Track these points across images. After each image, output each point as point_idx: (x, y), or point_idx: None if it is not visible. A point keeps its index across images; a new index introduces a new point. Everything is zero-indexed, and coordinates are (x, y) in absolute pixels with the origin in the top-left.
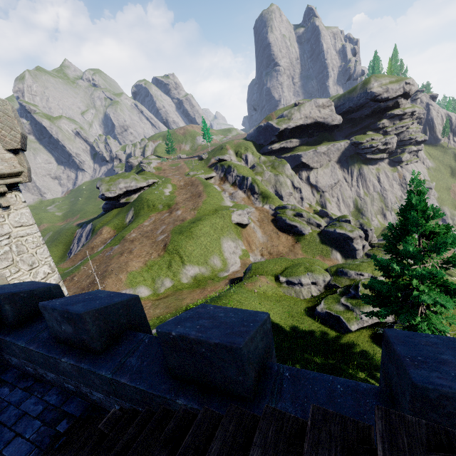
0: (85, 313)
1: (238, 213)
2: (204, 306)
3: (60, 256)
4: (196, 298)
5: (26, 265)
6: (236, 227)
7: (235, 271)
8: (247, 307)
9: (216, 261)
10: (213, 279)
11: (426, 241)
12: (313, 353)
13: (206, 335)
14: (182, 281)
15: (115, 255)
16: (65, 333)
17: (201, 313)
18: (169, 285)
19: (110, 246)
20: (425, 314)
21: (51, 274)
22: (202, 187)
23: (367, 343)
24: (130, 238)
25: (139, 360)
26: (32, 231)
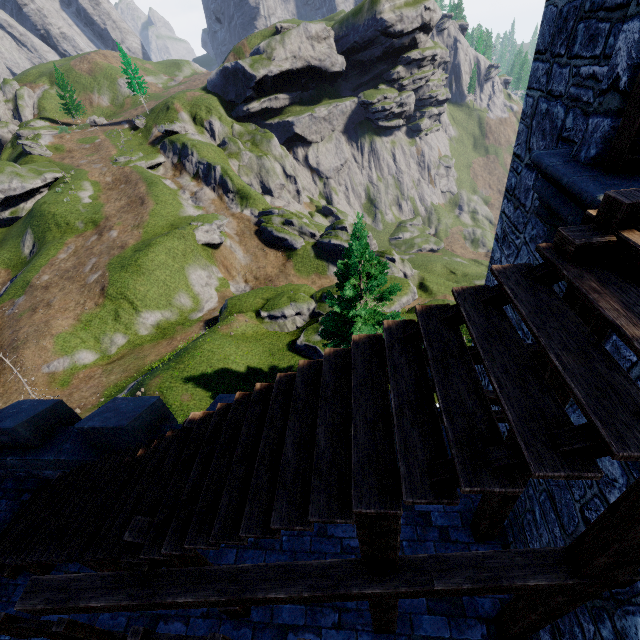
0: (16, 426)
1: (204, 229)
2: (115, 400)
3: None
4: (162, 352)
5: None
6: (205, 249)
7: (211, 310)
8: (221, 355)
9: (183, 299)
10: (183, 324)
11: (359, 279)
12: None
13: (106, 424)
14: (140, 333)
15: (24, 313)
16: (3, 441)
17: (109, 407)
18: (122, 342)
19: (9, 299)
20: None
21: None
22: (145, 186)
23: None
24: (41, 283)
25: (72, 444)
26: None
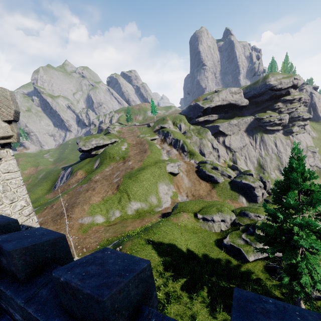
0: (13, 251)
1: (171, 165)
2: (104, 250)
3: (48, 189)
4: (136, 226)
5: (8, 200)
6: (169, 175)
7: (166, 208)
8: (171, 236)
9: (153, 199)
10: (150, 213)
11: (303, 196)
12: (218, 277)
13: (83, 285)
14: (127, 212)
15: (83, 191)
16: (3, 263)
17: (97, 257)
18: (118, 215)
19: (81, 184)
20: (304, 254)
21: (26, 207)
22: (148, 145)
23: (261, 272)
24: (95, 179)
25: (48, 292)
26: (16, 176)
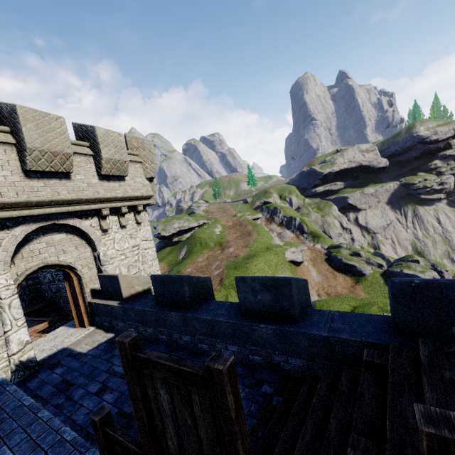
0: (292, 279)
1: (291, 250)
2: None
3: None
4: None
5: (145, 274)
6: (289, 265)
7: None
8: None
9: None
10: None
11: None
12: None
13: None
14: None
15: None
16: (259, 303)
17: None
18: None
19: None
20: None
21: None
22: (251, 226)
23: None
24: (186, 272)
25: (345, 325)
26: (151, 245)
